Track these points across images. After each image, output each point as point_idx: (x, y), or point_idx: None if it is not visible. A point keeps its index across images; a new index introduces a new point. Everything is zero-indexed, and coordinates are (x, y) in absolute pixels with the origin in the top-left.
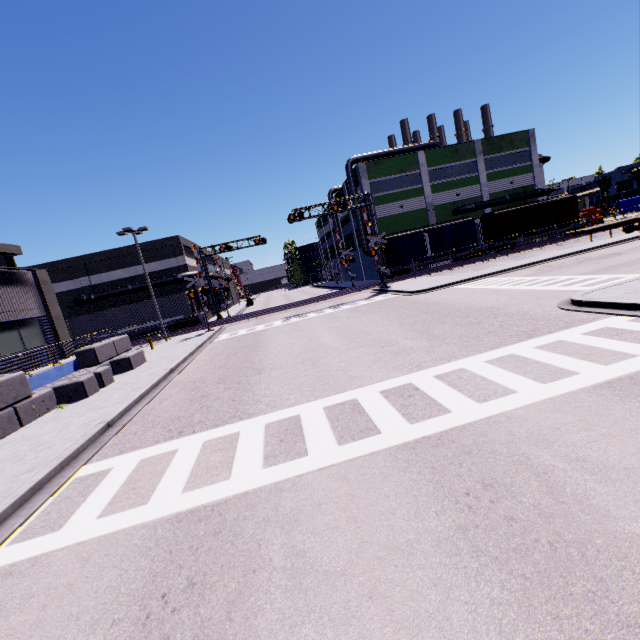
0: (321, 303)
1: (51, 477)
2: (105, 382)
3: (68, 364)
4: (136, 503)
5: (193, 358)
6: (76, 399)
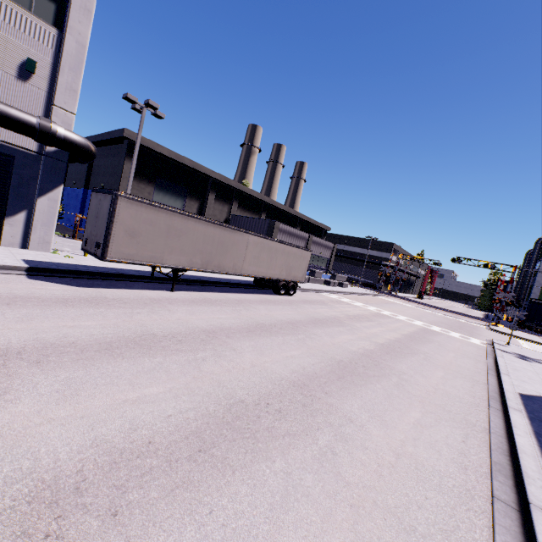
0: (447, 312)
1: (325, 291)
2: (335, 285)
3: (328, 276)
4: (338, 298)
5: (362, 295)
6: (327, 285)
